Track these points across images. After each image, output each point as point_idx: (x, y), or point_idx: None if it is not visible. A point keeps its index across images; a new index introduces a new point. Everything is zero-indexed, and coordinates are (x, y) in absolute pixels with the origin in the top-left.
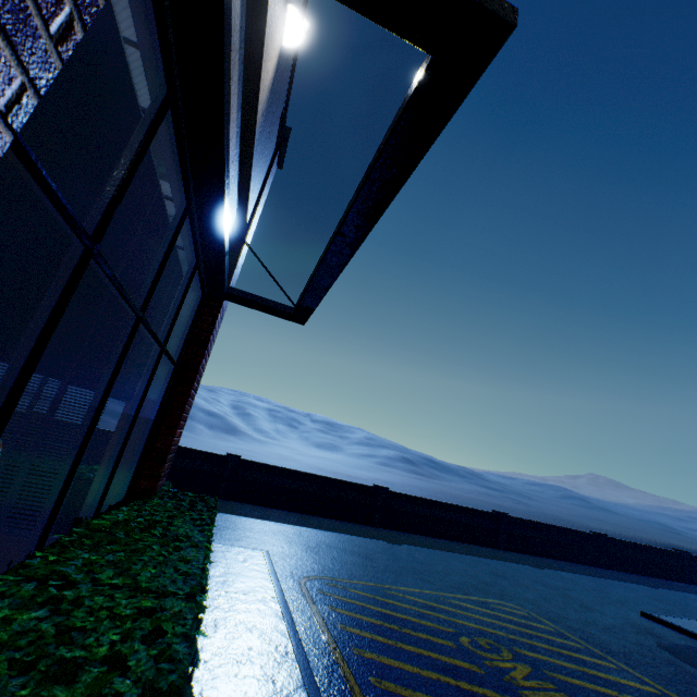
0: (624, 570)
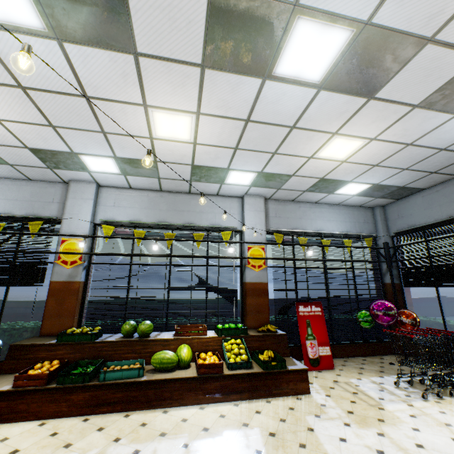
0: None
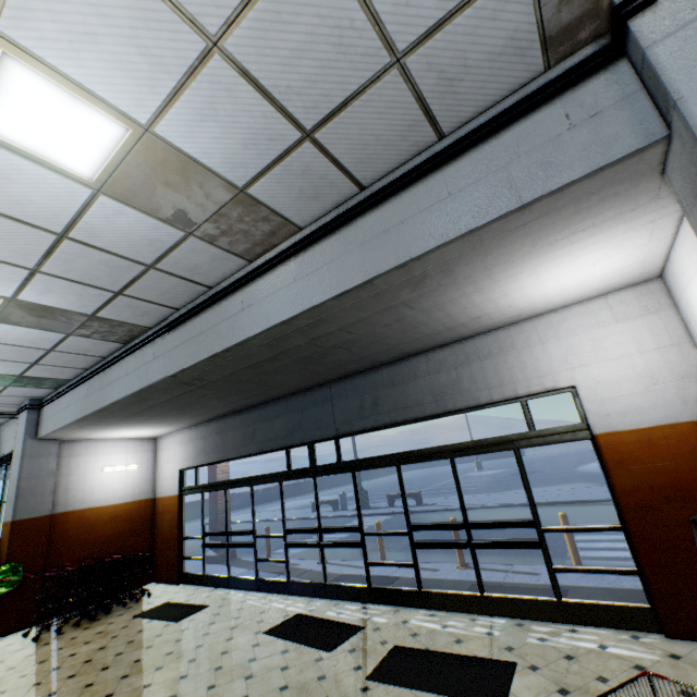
0: (248, 506)
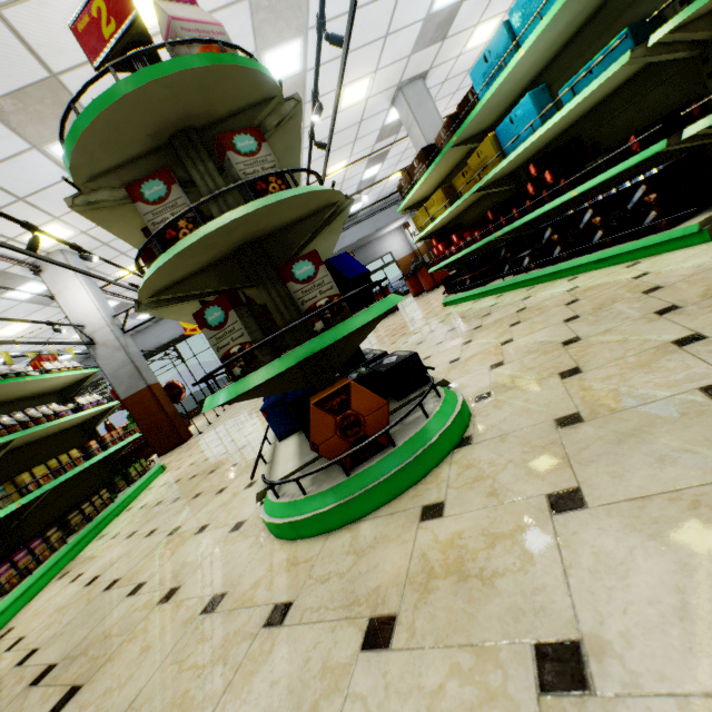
0: None
